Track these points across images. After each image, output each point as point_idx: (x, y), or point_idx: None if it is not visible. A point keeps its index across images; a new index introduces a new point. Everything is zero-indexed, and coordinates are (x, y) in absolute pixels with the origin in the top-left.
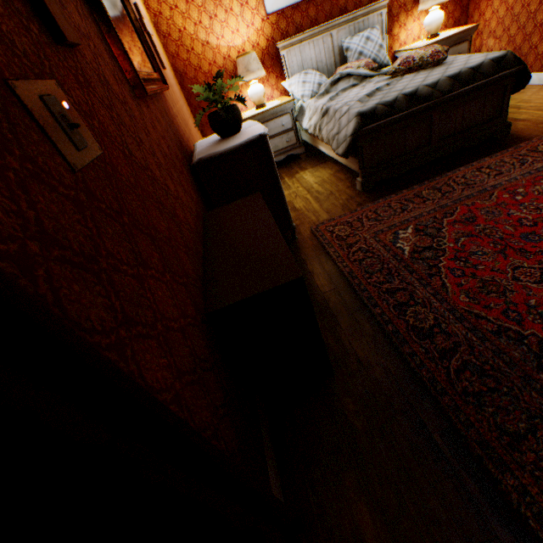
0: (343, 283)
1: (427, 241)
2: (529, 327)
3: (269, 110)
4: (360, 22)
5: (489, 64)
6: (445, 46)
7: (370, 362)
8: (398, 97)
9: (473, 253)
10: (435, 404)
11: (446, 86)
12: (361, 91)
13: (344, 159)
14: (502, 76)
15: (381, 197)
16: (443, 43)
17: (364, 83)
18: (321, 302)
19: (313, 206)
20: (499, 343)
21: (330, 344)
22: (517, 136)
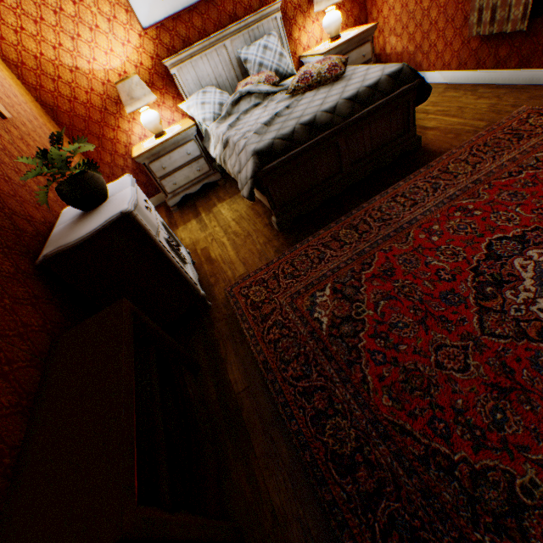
0: (258, 377)
1: (346, 306)
2: (459, 445)
3: (168, 140)
4: (254, 29)
5: (386, 80)
6: (348, 49)
7: (287, 515)
8: (296, 128)
9: (394, 324)
10: None
11: (346, 109)
12: (263, 114)
13: (257, 193)
14: (402, 92)
15: (299, 238)
16: (345, 46)
17: (266, 102)
18: (233, 410)
19: (230, 254)
20: (428, 475)
21: (242, 484)
22: (428, 149)
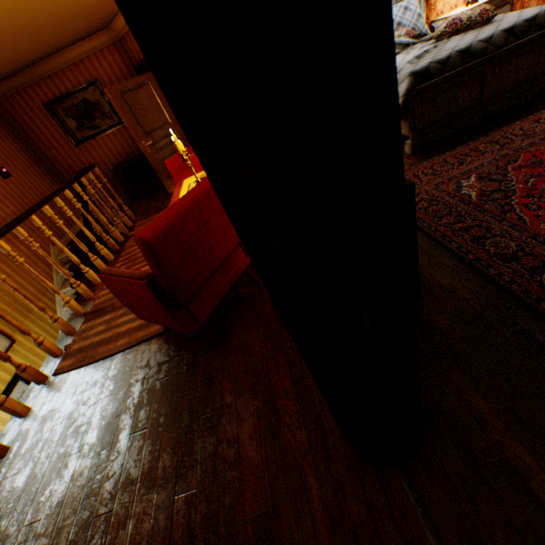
0: None
1: (492, 186)
2: None
3: None
4: None
5: (544, 16)
6: None
7: (454, 287)
8: (451, 55)
9: None
10: (531, 312)
11: (500, 40)
12: (406, 57)
13: None
14: None
15: (433, 156)
16: None
17: (407, 50)
18: None
19: None
20: None
21: None
22: None
